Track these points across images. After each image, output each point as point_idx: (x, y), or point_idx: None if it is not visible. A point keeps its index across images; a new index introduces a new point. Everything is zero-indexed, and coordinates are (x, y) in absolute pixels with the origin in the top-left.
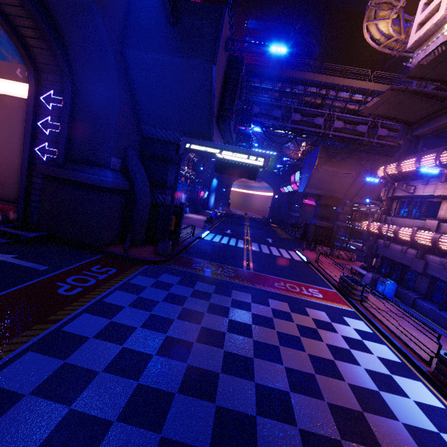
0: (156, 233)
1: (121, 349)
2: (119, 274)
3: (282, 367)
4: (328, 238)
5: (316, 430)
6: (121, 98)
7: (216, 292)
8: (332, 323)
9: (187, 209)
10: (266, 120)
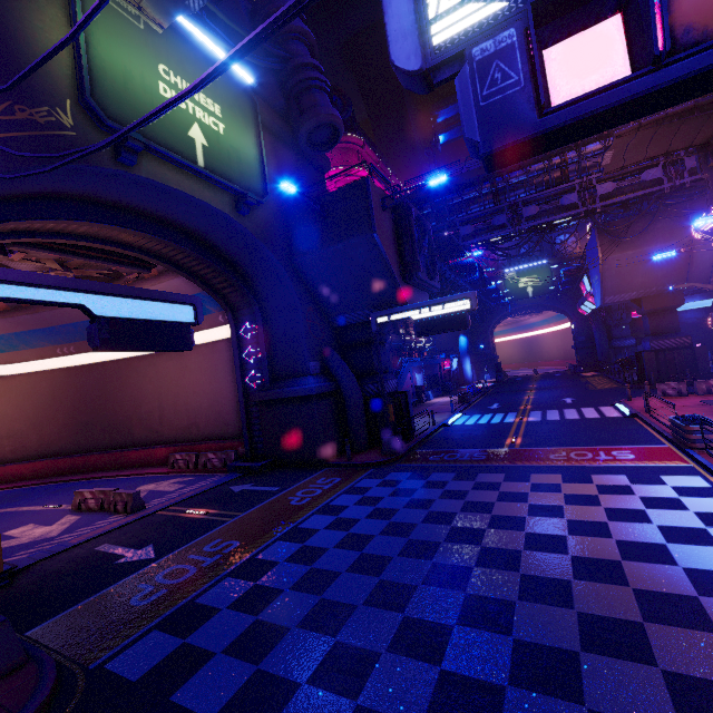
0: (379, 432)
1: (347, 534)
2: (344, 481)
3: (522, 533)
4: (691, 364)
5: (542, 574)
6: (303, 302)
7: (454, 479)
8: (632, 485)
9: (428, 392)
10: (487, 235)
